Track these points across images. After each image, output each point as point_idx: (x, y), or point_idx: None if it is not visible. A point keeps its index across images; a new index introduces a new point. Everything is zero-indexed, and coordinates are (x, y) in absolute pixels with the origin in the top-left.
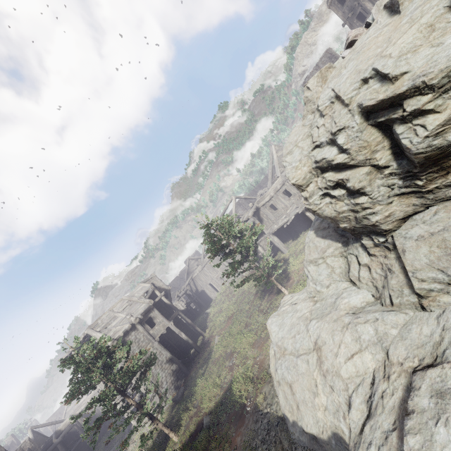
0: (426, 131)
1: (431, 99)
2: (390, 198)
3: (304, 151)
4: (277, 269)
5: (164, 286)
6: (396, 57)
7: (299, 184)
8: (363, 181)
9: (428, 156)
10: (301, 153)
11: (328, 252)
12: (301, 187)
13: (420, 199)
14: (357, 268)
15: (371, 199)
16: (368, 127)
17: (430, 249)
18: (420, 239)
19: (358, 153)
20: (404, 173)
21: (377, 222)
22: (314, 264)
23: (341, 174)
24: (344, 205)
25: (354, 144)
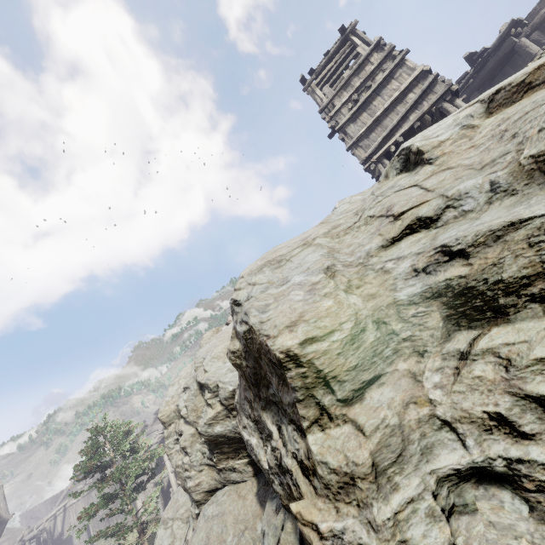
0: (206, 419)
1: (210, 397)
2: (202, 465)
3: (179, 389)
4: (156, 523)
5: (3, 510)
6: (212, 357)
7: (163, 421)
8: (187, 441)
9: (208, 439)
10: (177, 390)
11: (179, 512)
12: (165, 424)
13: (219, 474)
14: (182, 544)
15: (190, 460)
16: (200, 395)
17: (204, 534)
18: (207, 520)
19: (191, 413)
20: (209, 445)
21: (190, 488)
22: (165, 526)
23: (185, 425)
24: (181, 458)
25: (190, 404)
